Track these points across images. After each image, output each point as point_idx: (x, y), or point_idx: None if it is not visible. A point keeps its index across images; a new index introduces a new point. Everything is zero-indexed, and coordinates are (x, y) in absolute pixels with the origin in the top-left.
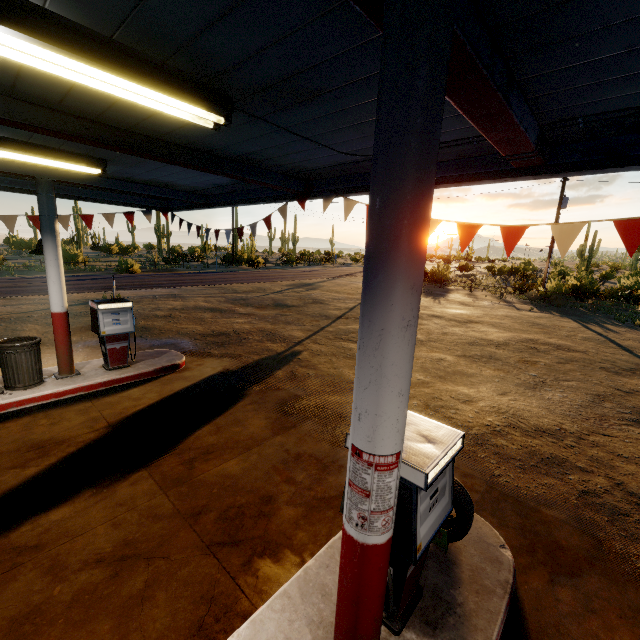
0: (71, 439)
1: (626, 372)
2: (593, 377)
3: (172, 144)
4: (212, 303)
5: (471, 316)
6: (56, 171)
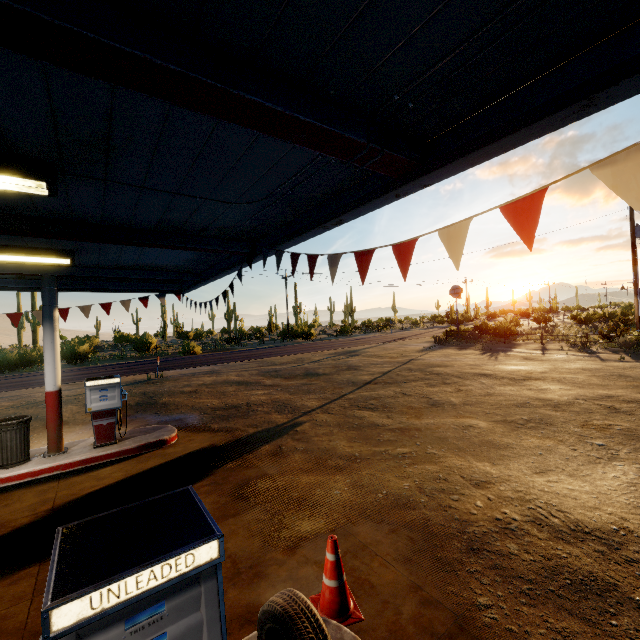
0: (5, 523)
1: None
2: None
3: (89, 224)
4: (243, 376)
5: (531, 372)
6: (58, 268)
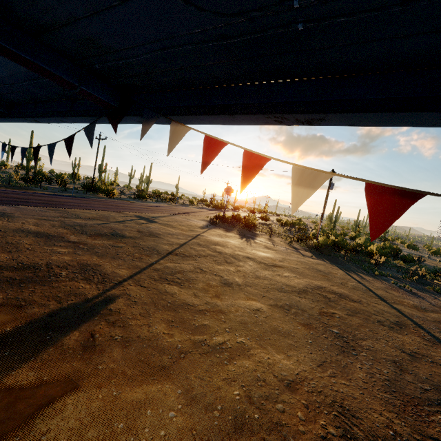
0: None
1: (396, 326)
2: (379, 334)
3: None
4: (43, 226)
5: (275, 260)
6: None
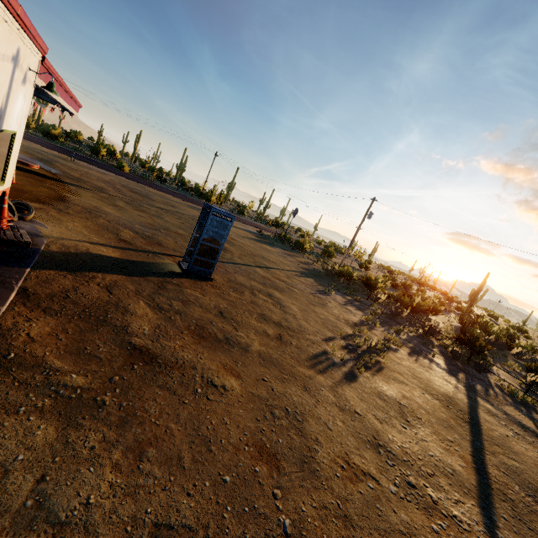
0: None
1: None
2: (184, 242)
3: None
4: (113, 181)
5: (235, 240)
6: None
